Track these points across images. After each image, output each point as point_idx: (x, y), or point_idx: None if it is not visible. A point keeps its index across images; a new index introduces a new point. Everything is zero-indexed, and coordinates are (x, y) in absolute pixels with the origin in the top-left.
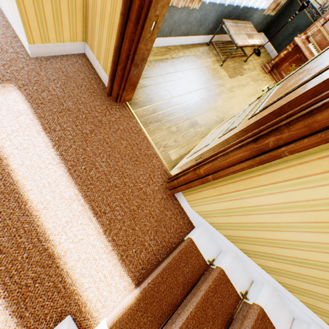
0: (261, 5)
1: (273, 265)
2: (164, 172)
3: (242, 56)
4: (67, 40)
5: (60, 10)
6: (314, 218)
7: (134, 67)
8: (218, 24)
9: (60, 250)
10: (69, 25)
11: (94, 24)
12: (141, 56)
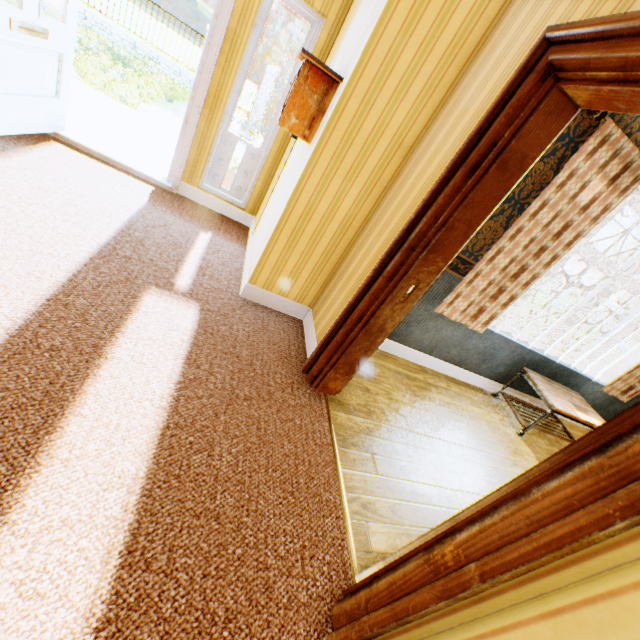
0: (595, 378)
1: None
2: (340, 566)
3: (567, 440)
4: (291, 297)
5: (304, 266)
6: None
7: (364, 335)
8: (515, 372)
9: None
10: (303, 283)
11: (333, 289)
12: (380, 323)
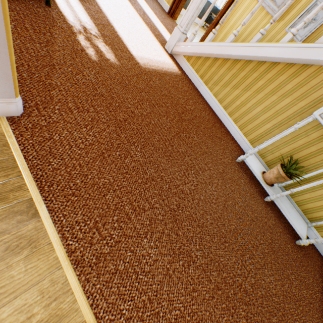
0: None
1: None
2: None
3: None
4: None
5: None
6: (250, 9)
7: None
8: (208, 17)
9: (163, 35)
10: None
11: None
12: None
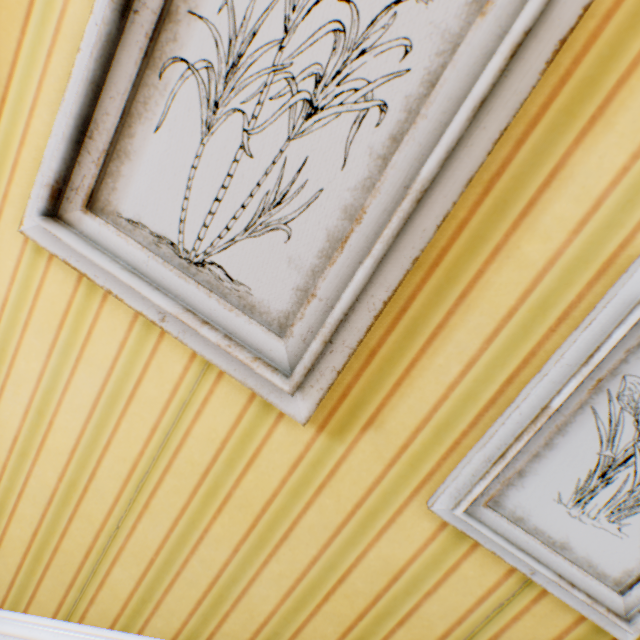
0: None
1: (128, 579)
2: None
3: None
4: None
5: None
6: (54, 316)
7: None
8: None
9: None
10: None
11: None
12: None
